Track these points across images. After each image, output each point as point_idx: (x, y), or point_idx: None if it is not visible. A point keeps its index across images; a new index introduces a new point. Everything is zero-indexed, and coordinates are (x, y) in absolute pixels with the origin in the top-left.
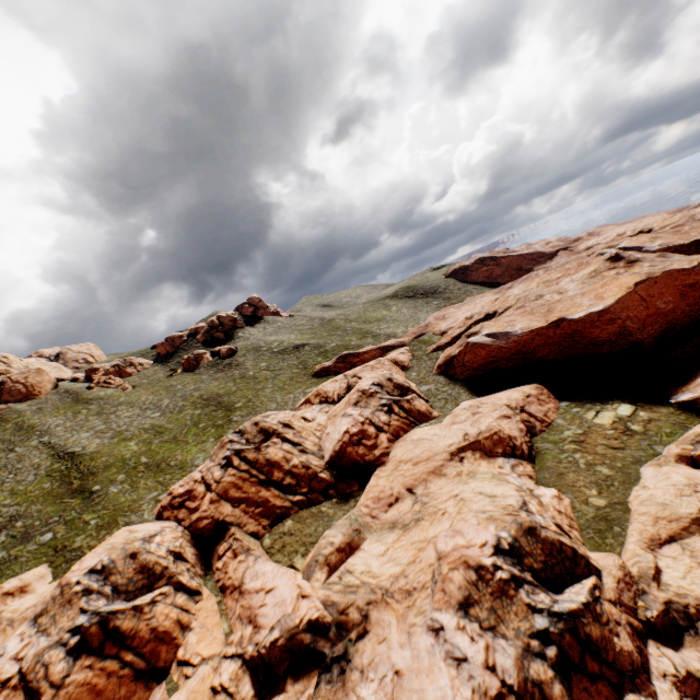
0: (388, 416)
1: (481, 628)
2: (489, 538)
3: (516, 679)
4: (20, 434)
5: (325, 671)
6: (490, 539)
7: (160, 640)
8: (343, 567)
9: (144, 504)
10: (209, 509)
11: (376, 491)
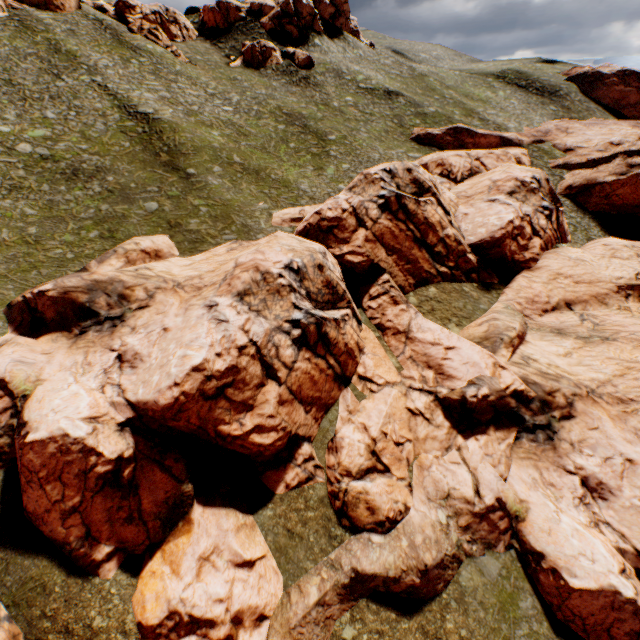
0: (546, 222)
1: None
2: None
3: None
4: (59, 59)
5: (526, 431)
6: None
7: (348, 355)
8: (520, 352)
9: (256, 212)
10: (364, 247)
11: (531, 294)
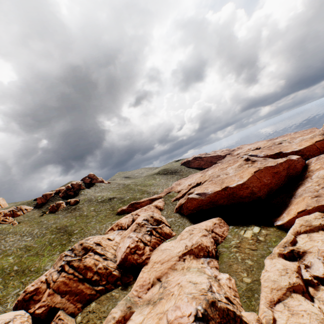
0: (150, 236)
1: None
2: (192, 310)
3: None
4: None
5: None
6: (193, 311)
7: None
8: None
9: (9, 298)
10: (47, 299)
11: (142, 281)
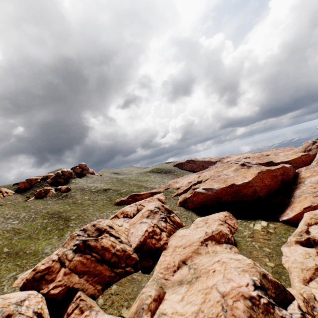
0: (165, 223)
1: None
2: (248, 281)
3: None
4: None
5: None
6: (249, 281)
7: None
8: (158, 311)
9: (4, 281)
10: (63, 279)
11: (166, 264)
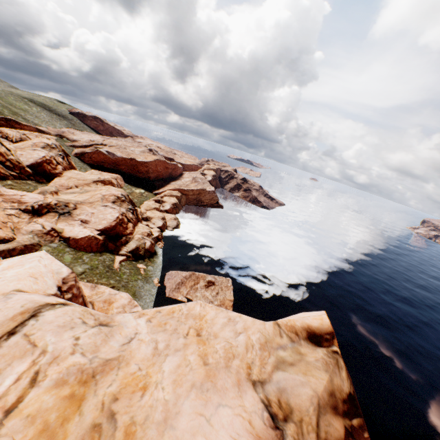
0: (63, 160)
1: (118, 206)
2: (120, 193)
3: (126, 212)
4: None
5: (62, 215)
6: (120, 193)
7: None
8: (57, 197)
9: None
10: None
11: (61, 183)
